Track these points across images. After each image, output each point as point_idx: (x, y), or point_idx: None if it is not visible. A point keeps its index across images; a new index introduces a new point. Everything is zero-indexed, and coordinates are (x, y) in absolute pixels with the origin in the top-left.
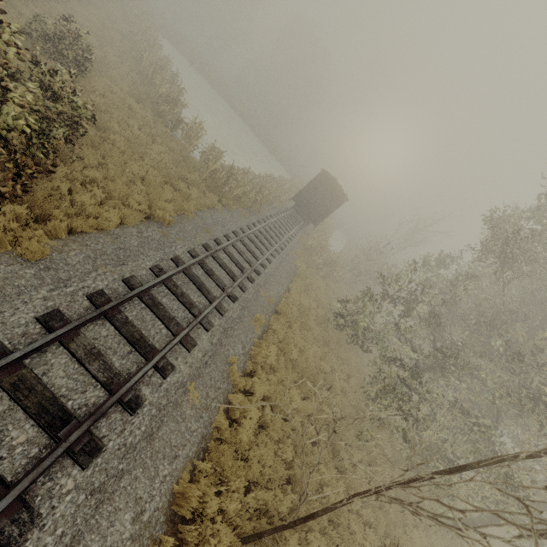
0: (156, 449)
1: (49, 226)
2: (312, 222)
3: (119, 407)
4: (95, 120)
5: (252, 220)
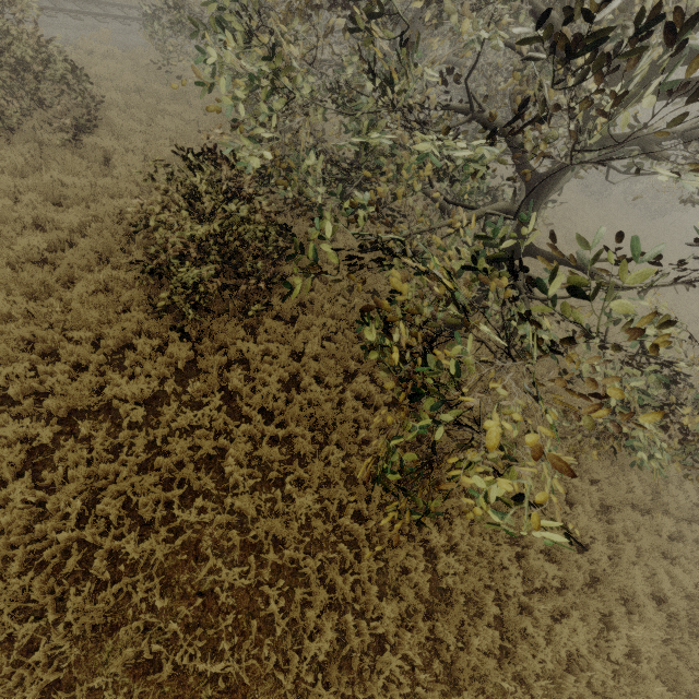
0: None
1: None
2: None
3: None
4: None
5: None
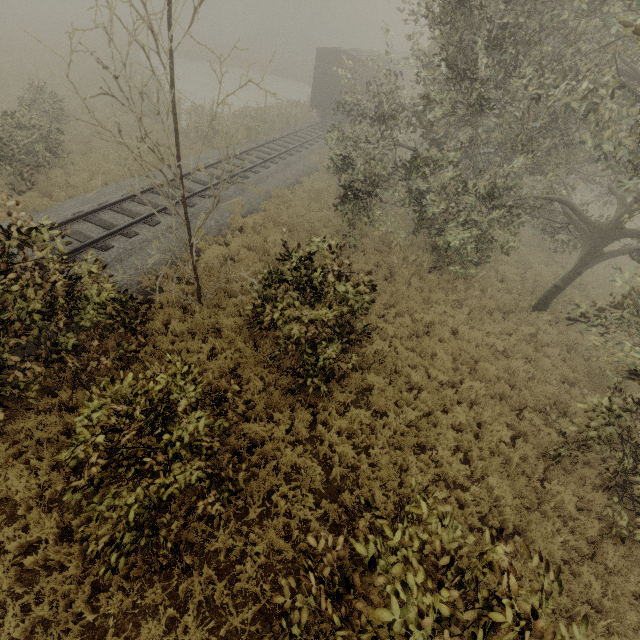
0: (126, 265)
1: (54, 198)
2: (342, 116)
3: (96, 250)
4: (62, 132)
5: (249, 146)
